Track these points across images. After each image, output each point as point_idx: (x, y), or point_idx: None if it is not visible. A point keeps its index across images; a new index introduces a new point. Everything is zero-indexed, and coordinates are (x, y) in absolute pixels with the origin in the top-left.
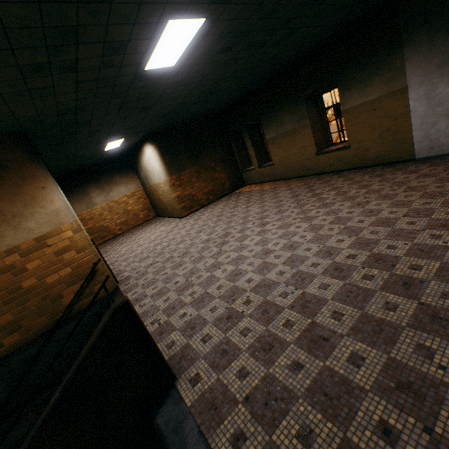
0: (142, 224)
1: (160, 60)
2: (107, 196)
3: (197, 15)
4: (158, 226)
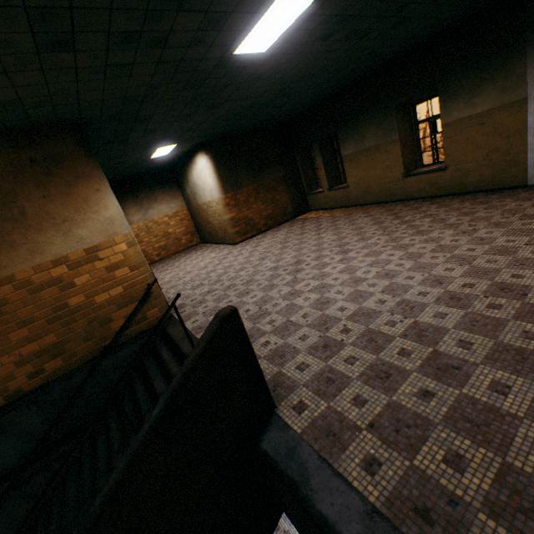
0: (183, 251)
1: (253, 43)
2: (145, 215)
3: None
4: (205, 252)
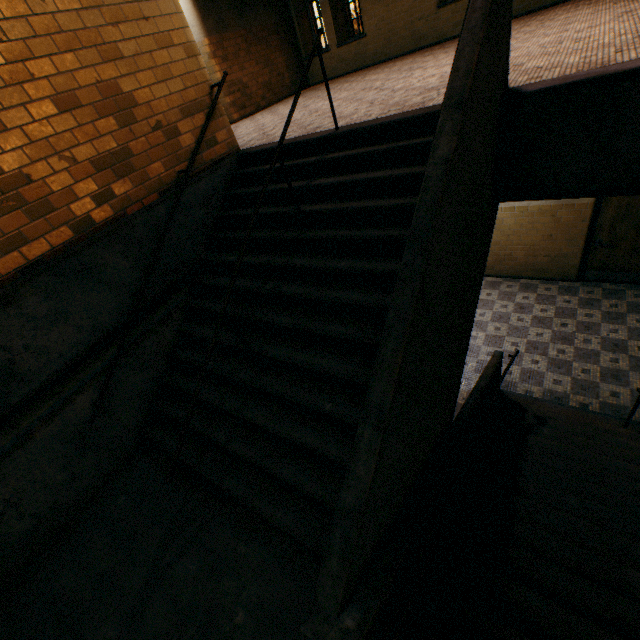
0: None
1: None
2: None
3: None
4: None
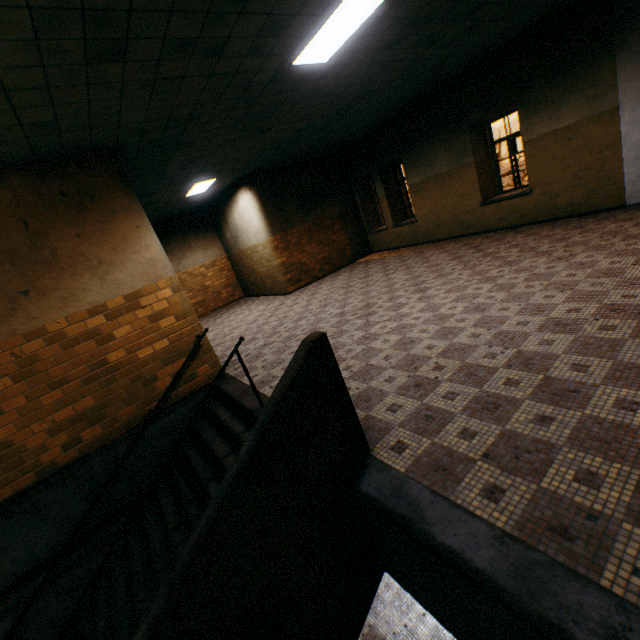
0: (224, 307)
1: (314, 52)
2: (178, 265)
3: None
4: (252, 306)
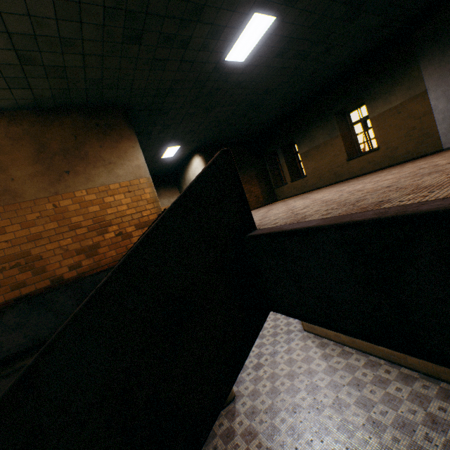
0: None
1: (236, 53)
2: None
3: (271, 14)
4: None
